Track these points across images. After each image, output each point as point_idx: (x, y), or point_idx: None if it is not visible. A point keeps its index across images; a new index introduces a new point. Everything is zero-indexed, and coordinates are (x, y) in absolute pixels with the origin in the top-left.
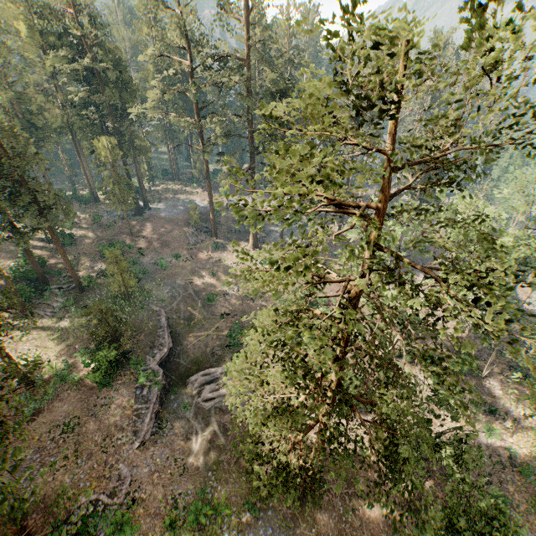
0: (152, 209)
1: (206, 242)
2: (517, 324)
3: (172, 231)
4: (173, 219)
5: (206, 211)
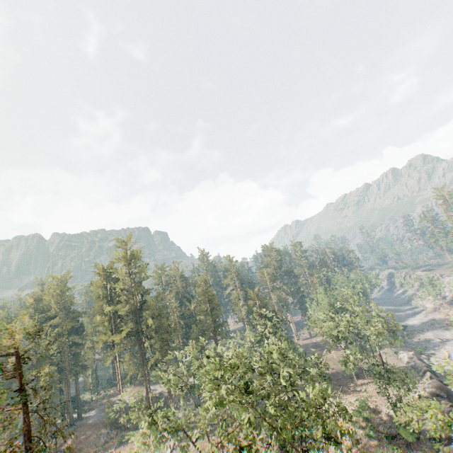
0: (83, 418)
1: (115, 438)
2: (373, 440)
3: (90, 435)
4: (97, 423)
5: (129, 406)
